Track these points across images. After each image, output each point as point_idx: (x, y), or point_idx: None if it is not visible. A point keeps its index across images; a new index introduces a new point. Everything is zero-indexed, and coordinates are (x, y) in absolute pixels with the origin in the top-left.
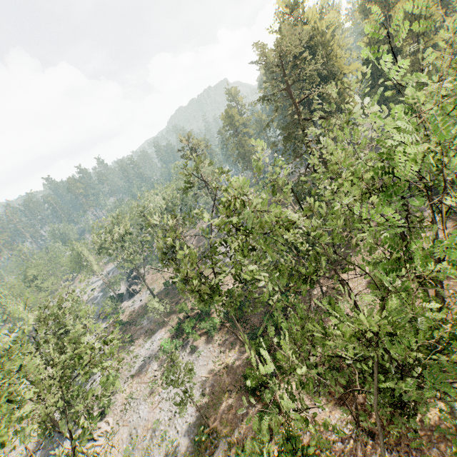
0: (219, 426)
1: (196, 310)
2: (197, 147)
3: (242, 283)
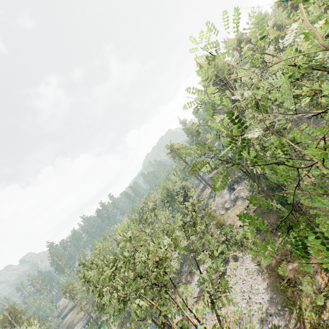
0: (293, 276)
1: (221, 240)
2: (179, 146)
3: (246, 210)
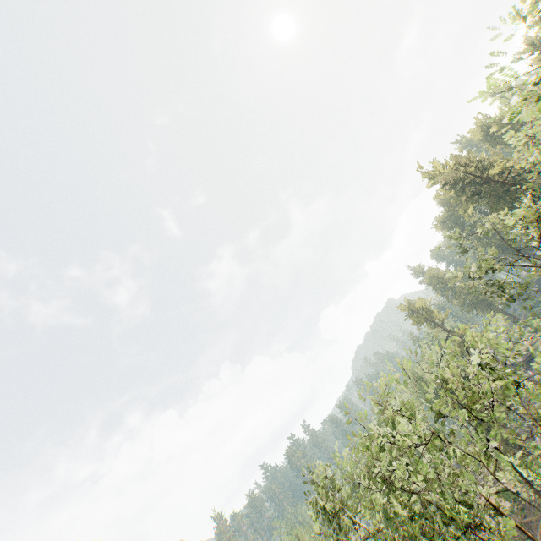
0: None
1: None
2: (424, 302)
3: None
